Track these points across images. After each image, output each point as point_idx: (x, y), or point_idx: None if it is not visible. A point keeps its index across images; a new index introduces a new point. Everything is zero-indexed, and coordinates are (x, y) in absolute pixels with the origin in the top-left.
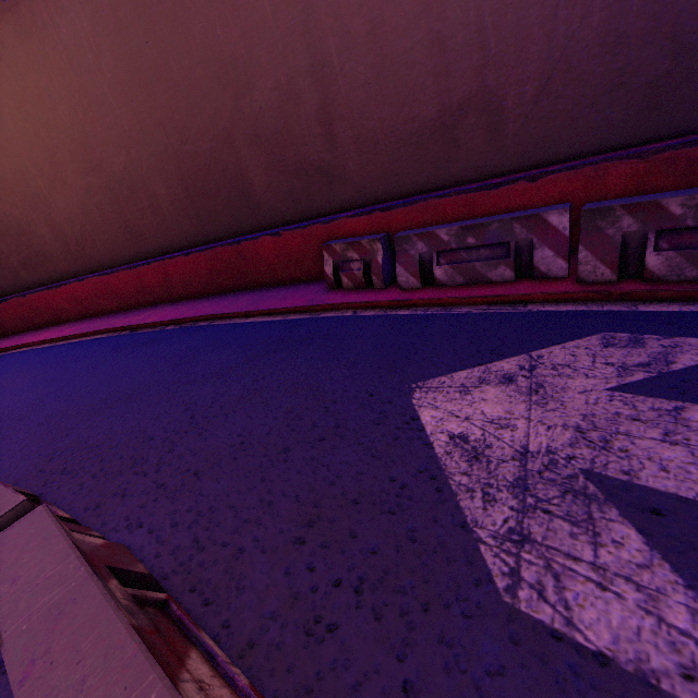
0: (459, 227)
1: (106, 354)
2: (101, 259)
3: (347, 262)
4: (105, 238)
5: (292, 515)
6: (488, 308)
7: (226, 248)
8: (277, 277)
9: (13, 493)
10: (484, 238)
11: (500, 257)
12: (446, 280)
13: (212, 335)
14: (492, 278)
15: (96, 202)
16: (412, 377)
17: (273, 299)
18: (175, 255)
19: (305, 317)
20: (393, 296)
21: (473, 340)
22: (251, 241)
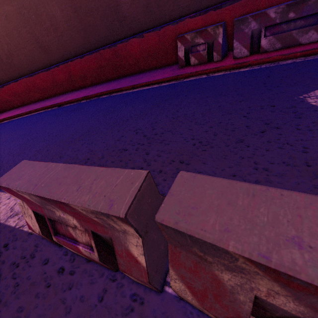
0: (286, 5)
1: (51, 118)
2: (25, 67)
3: (194, 46)
4: (25, 52)
5: (294, 173)
6: (306, 58)
7: (107, 50)
8: (140, 67)
9: (125, 169)
10: (302, 11)
11: (311, 25)
12: (268, 47)
13: (116, 99)
14: (301, 41)
15: (14, 25)
16: (294, 94)
17: (145, 77)
18: (74, 59)
19: (175, 82)
20: (232, 62)
21: (317, 71)
22: (123, 43)
